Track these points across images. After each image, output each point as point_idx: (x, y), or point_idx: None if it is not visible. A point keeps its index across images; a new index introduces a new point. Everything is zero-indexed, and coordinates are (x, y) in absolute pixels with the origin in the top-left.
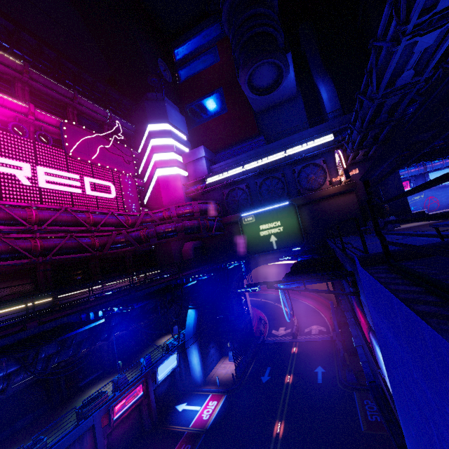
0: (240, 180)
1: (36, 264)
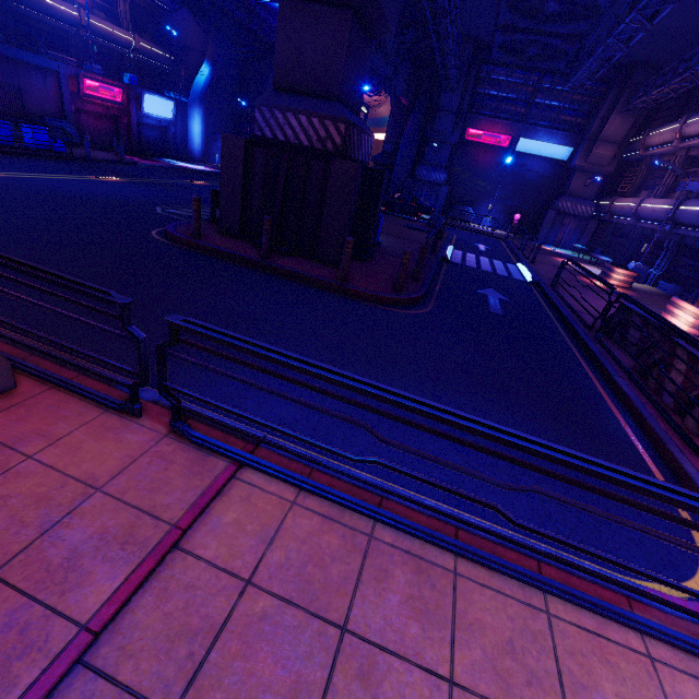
0: None
1: None
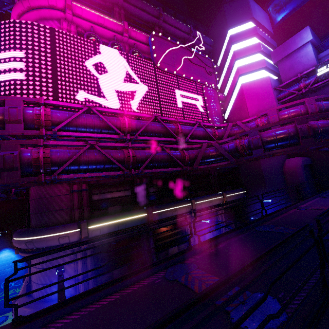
0: None
1: (133, 177)
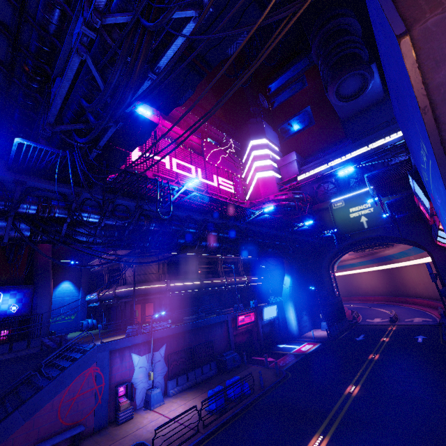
0: (329, 175)
1: None
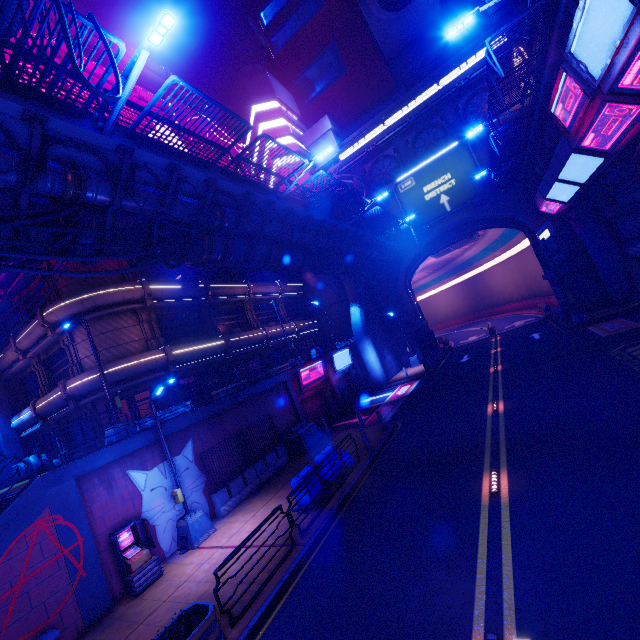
0: (384, 145)
1: None
